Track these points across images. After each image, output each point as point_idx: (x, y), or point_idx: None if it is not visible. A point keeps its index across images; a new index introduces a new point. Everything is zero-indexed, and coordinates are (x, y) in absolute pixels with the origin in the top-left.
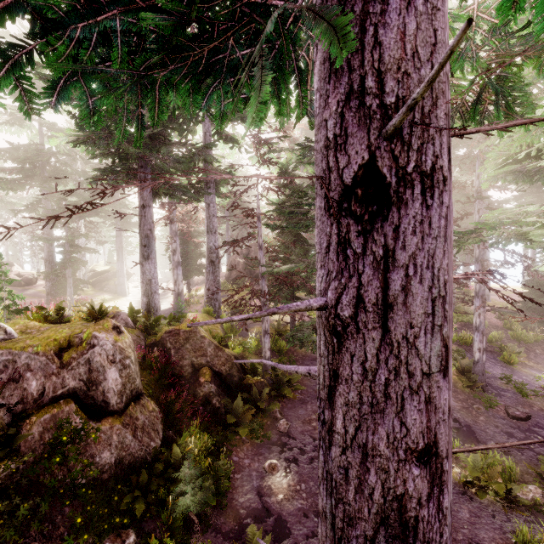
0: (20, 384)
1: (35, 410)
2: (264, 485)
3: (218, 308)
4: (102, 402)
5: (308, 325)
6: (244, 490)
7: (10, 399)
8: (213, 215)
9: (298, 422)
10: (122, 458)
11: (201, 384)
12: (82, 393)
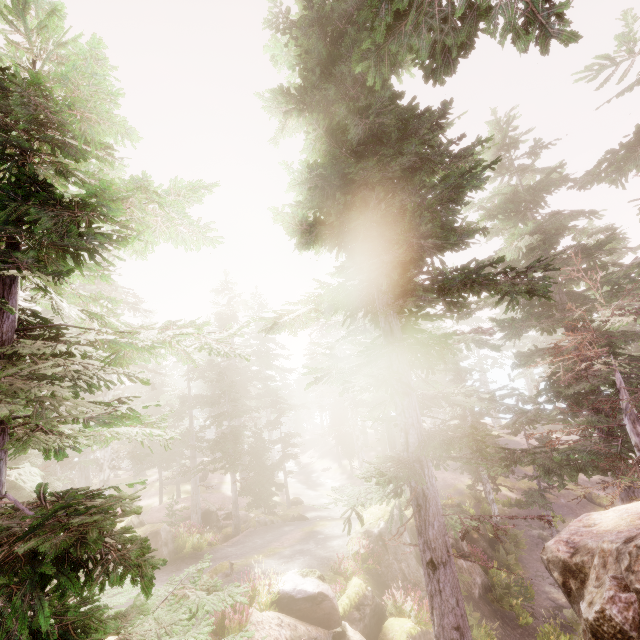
0: None
1: None
2: (550, 596)
3: None
4: (462, 550)
5: (537, 494)
6: (541, 599)
7: None
8: None
9: (538, 563)
10: (482, 582)
11: (476, 541)
12: (455, 545)
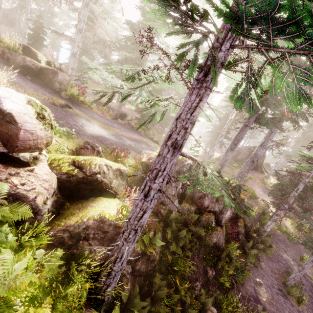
0: (203, 200)
1: (203, 211)
2: (256, 288)
3: (240, 183)
4: (220, 220)
5: None
6: (248, 283)
7: (198, 203)
8: (270, 139)
9: (269, 268)
10: (216, 242)
11: (238, 226)
12: (217, 213)
